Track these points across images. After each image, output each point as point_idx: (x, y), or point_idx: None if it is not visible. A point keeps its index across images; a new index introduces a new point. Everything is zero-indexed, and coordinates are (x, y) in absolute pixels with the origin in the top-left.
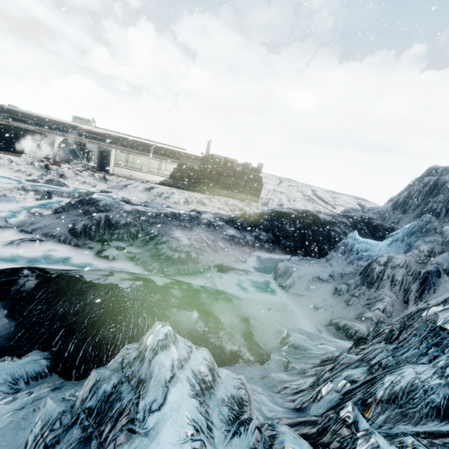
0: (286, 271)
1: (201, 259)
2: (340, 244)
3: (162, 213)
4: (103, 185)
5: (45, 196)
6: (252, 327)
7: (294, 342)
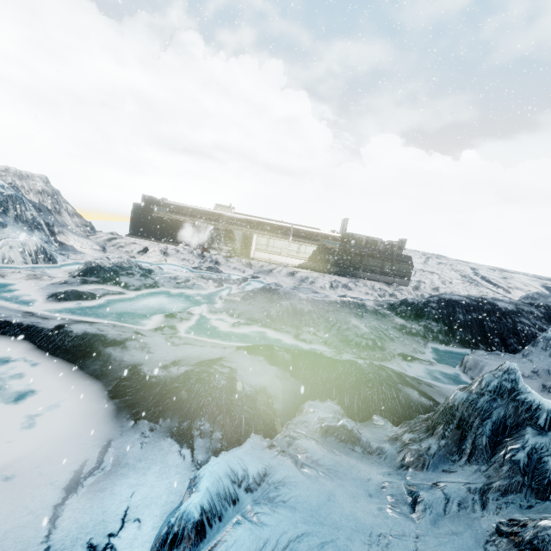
0: (476, 365)
1: (385, 347)
2: (539, 338)
3: (333, 301)
4: (250, 270)
5: (220, 283)
6: None
7: None
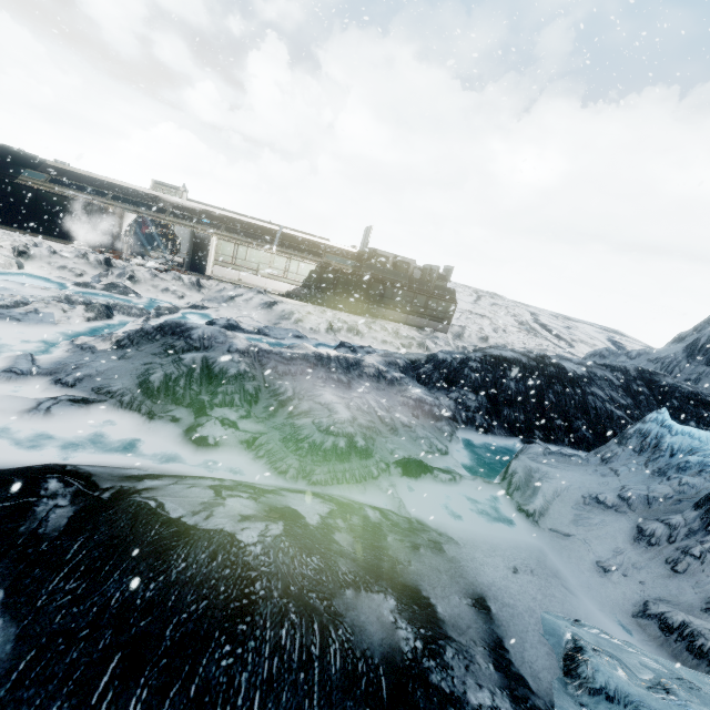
0: (528, 479)
1: (373, 450)
2: (631, 432)
3: (299, 355)
4: (196, 295)
5: (102, 313)
6: (498, 626)
7: (604, 682)
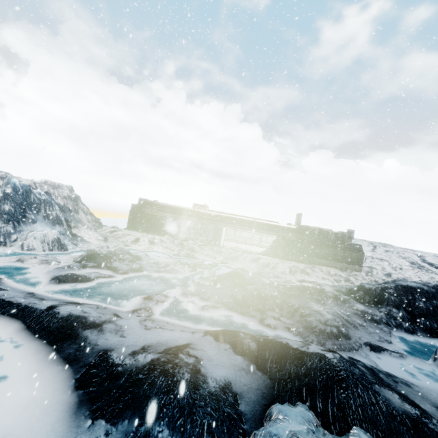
0: None
1: (350, 335)
2: None
3: (294, 286)
4: (220, 257)
5: (194, 268)
6: None
7: None
